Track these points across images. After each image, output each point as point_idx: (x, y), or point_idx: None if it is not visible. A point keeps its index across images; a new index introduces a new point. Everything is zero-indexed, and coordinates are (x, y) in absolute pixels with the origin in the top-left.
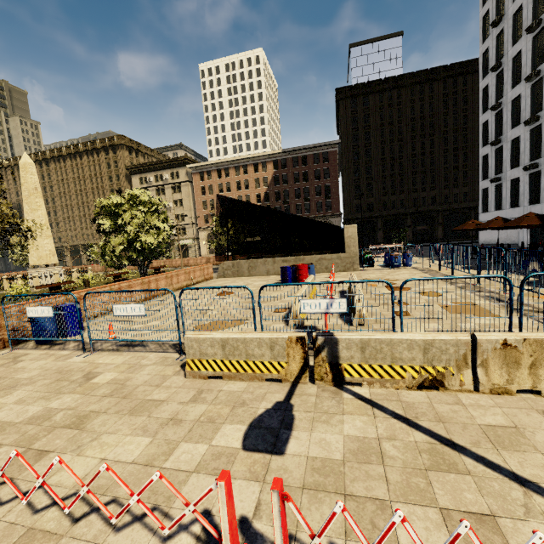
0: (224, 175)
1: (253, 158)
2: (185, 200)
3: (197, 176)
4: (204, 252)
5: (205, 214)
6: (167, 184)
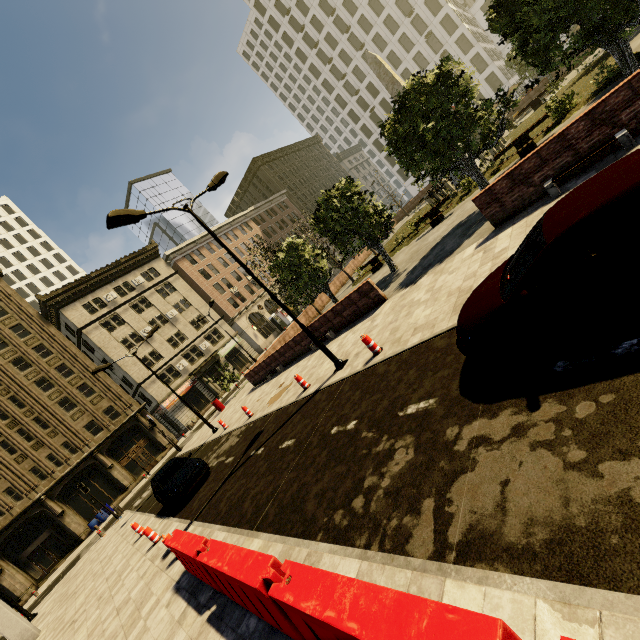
0: (216, 248)
1: (233, 222)
2: (190, 296)
3: (185, 262)
4: (261, 341)
5: (228, 298)
6: (147, 289)
